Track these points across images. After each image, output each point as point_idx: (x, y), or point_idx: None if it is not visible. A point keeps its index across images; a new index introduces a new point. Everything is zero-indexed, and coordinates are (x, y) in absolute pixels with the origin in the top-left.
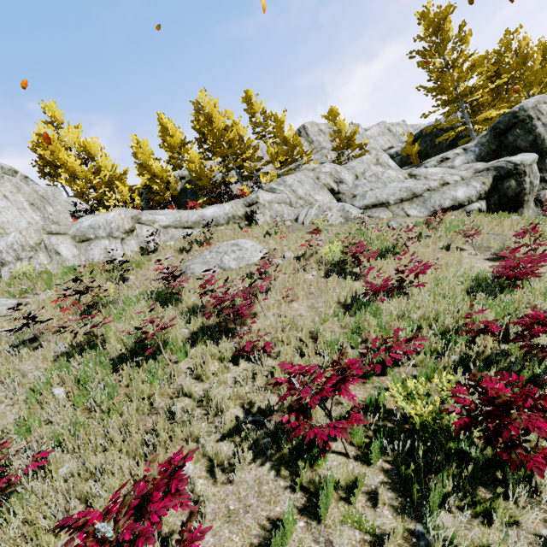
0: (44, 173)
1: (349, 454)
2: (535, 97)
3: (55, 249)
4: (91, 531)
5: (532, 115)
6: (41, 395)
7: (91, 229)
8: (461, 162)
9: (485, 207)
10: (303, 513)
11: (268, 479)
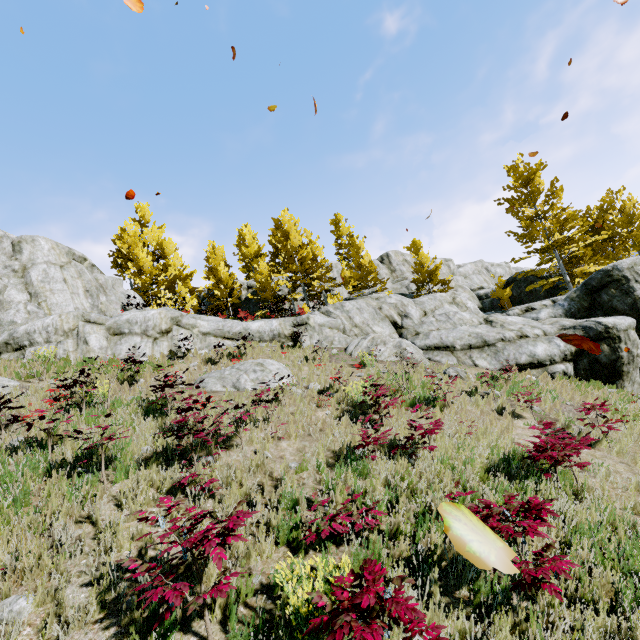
0: (116, 263)
1: None
2: (630, 258)
3: (85, 338)
4: None
5: (629, 276)
6: None
7: (128, 323)
8: (548, 315)
9: (571, 371)
10: None
11: None
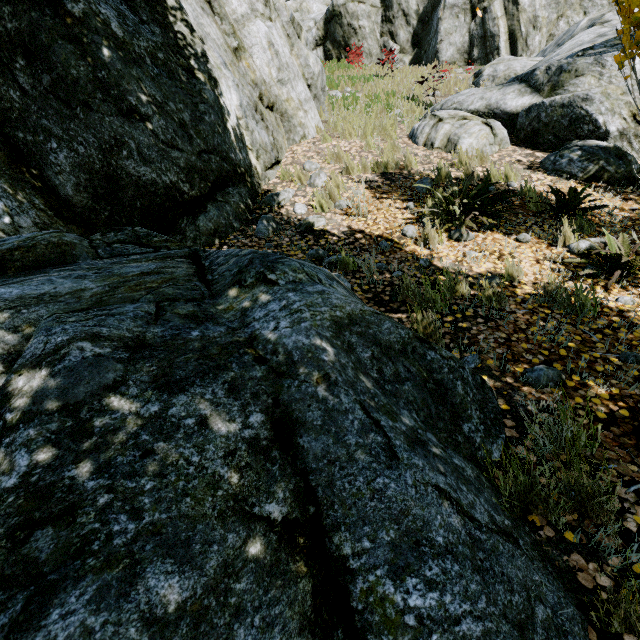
0: None
1: None
2: None
3: None
4: None
5: None
6: None
7: None
8: None
9: (321, 54)
10: None
11: None
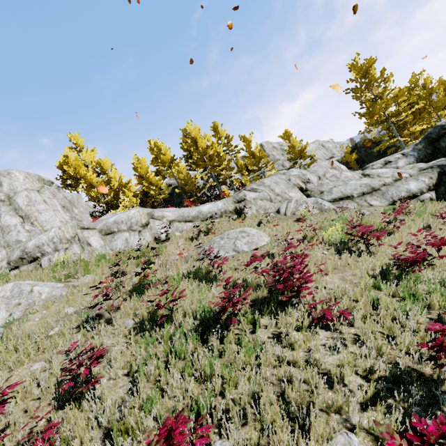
0: (66, 184)
1: None
2: None
3: (86, 241)
4: None
5: None
6: (149, 367)
7: (116, 224)
8: (404, 164)
9: (434, 196)
10: None
11: None
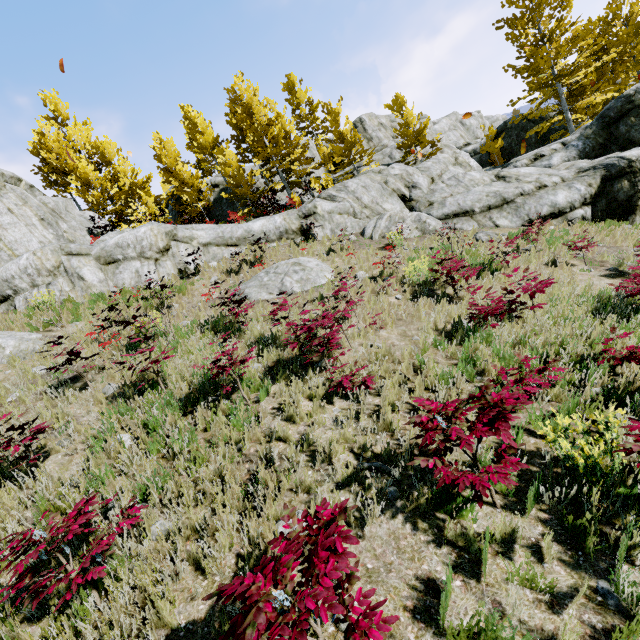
0: (49, 181)
1: (497, 503)
2: None
3: (77, 274)
4: (264, 599)
5: None
6: (107, 442)
7: (119, 248)
8: (561, 160)
9: (589, 214)
10: (457, 570)
11: (405, 533)
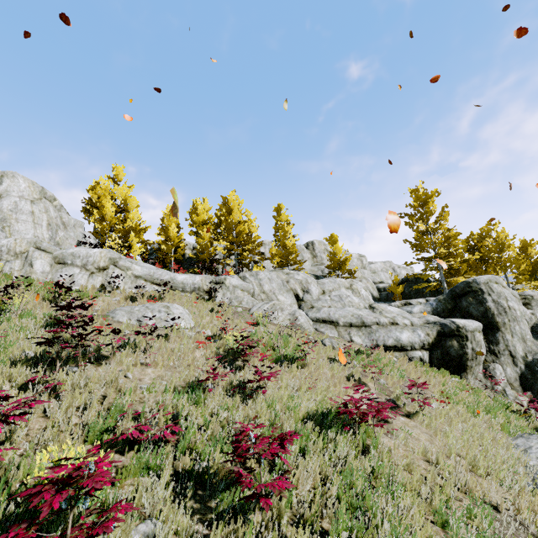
0: (86, 209)
1: None
2: (487, 275)
3: (31, 261)
4: None
5: (484, 290)
6: None
7: (72, 256)
8: (419, 310)
9: (427, 358)
10: None
11: None
